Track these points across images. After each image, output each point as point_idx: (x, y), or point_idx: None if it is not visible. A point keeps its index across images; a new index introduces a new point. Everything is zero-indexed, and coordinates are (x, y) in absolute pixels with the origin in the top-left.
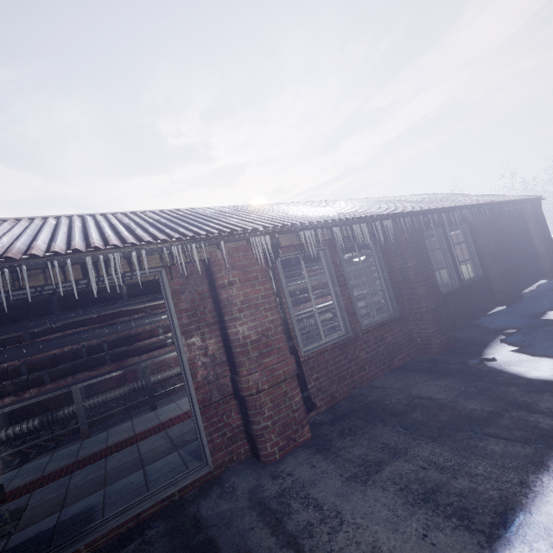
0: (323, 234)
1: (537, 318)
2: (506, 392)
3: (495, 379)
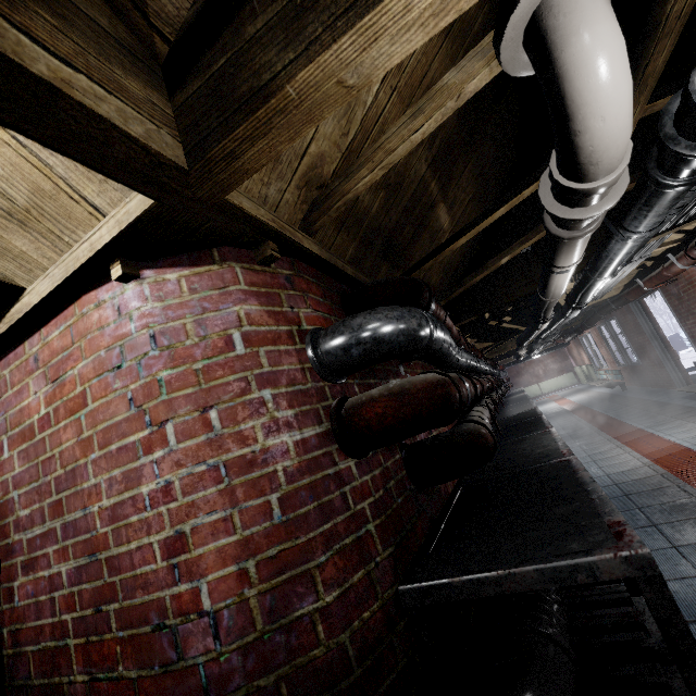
0: None
1: None
2: None
3: None
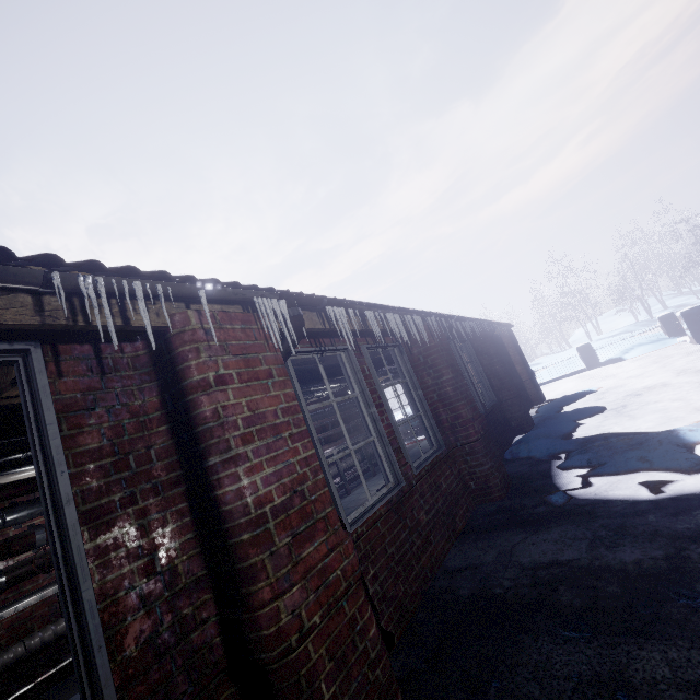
0: (351, 321)
1: (571, 438)
2: (650, 524)
3: (613, 511)
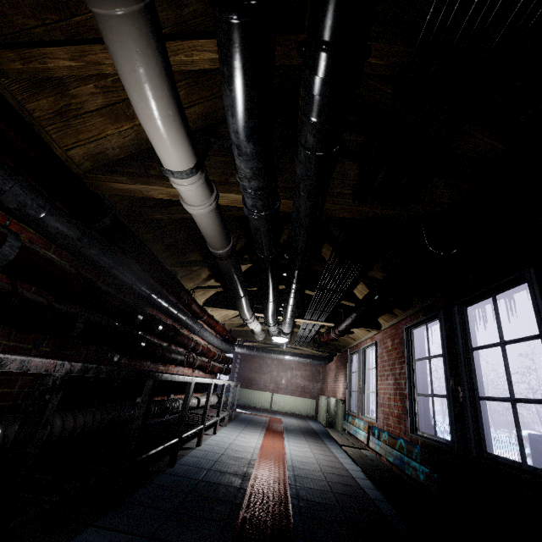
0: None
1: None
2: None
3: None
